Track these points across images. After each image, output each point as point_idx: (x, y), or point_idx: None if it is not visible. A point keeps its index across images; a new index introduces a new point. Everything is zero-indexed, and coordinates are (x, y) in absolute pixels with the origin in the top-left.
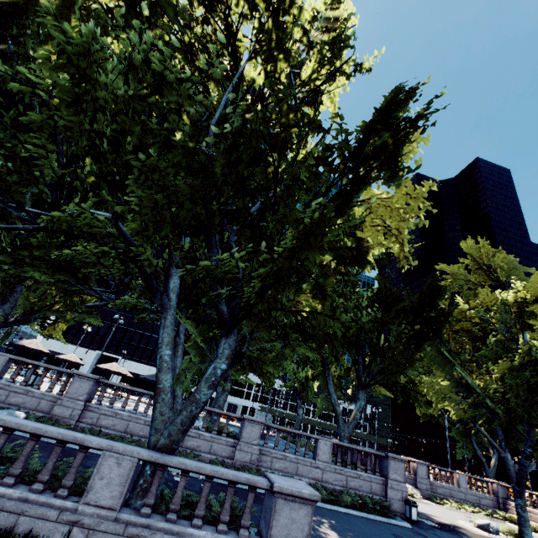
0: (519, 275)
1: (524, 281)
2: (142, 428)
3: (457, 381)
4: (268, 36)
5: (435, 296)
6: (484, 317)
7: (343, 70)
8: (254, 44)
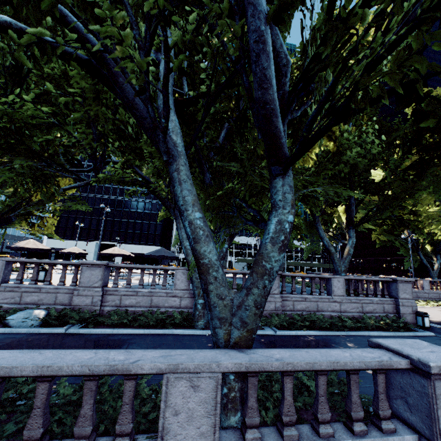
0: None
1: None
2: (166, 300)
3: None
4: None
5: None
6: None
7: None
8: None
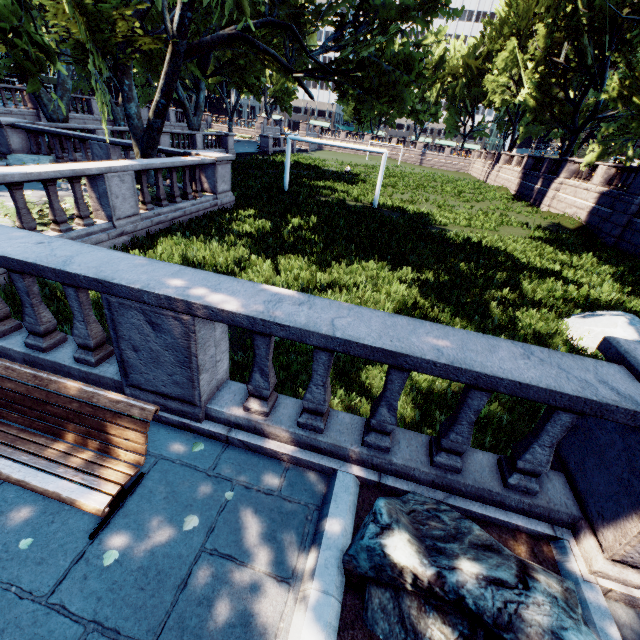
0: None
1: None
2: (93, 123)
3: (217, 60)
4: None
5: None
6: None
7: None
8: None
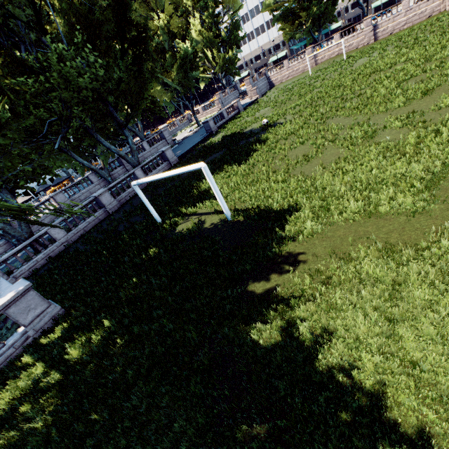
0: None
1: (162, 3)
2: (95, 188)
3: (164, 84)
4: None
5: None
6: (159, 42)
7: None
8: None
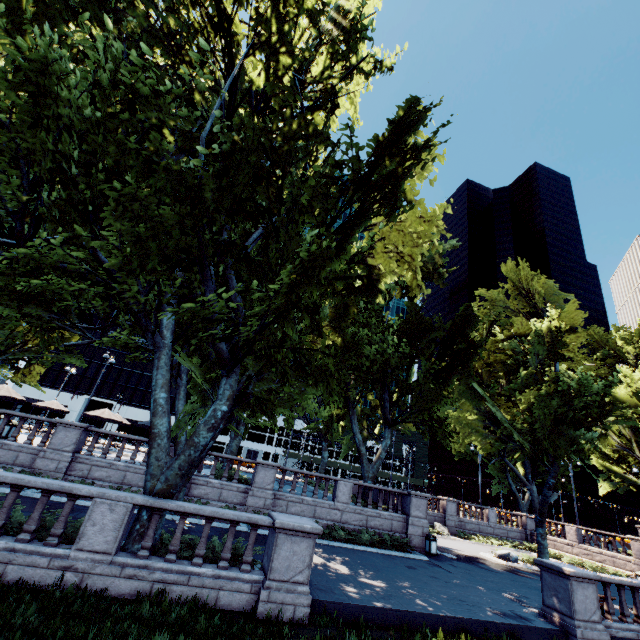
0: (557, 302)
1: (562, 308)
2: (142, 478)
3: (487, 415)
4: (267, 29)
5: (467, 326)
6: (518, 347)
7: (360, 69)
8: (251, 37)
